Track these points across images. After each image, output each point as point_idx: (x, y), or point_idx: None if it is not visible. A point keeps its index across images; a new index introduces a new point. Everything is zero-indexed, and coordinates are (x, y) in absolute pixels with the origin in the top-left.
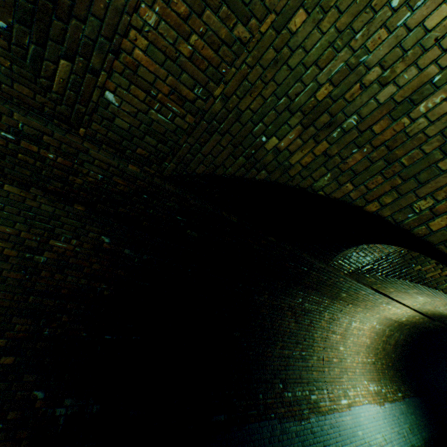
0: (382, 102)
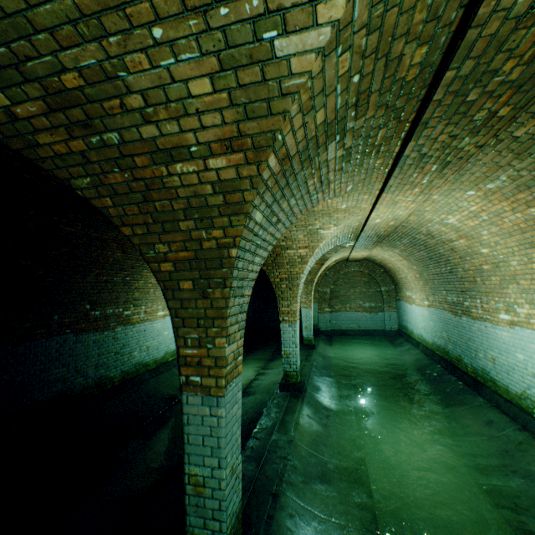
0: (146, 138)
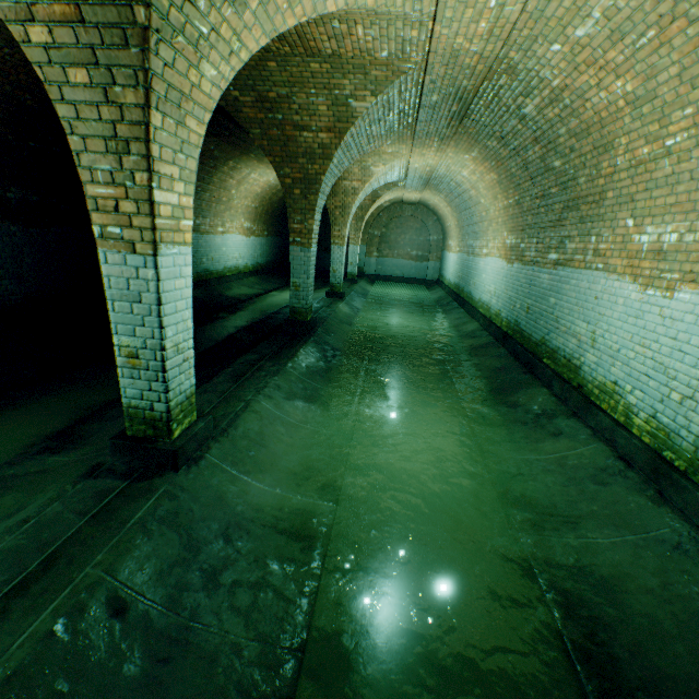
0: (294, 120)
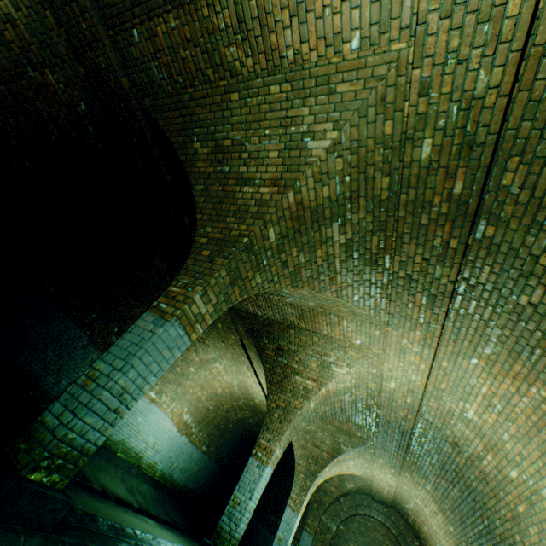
0: (240, 172)
